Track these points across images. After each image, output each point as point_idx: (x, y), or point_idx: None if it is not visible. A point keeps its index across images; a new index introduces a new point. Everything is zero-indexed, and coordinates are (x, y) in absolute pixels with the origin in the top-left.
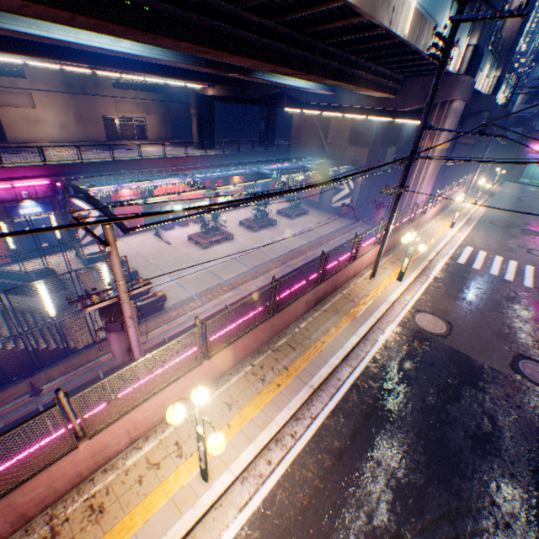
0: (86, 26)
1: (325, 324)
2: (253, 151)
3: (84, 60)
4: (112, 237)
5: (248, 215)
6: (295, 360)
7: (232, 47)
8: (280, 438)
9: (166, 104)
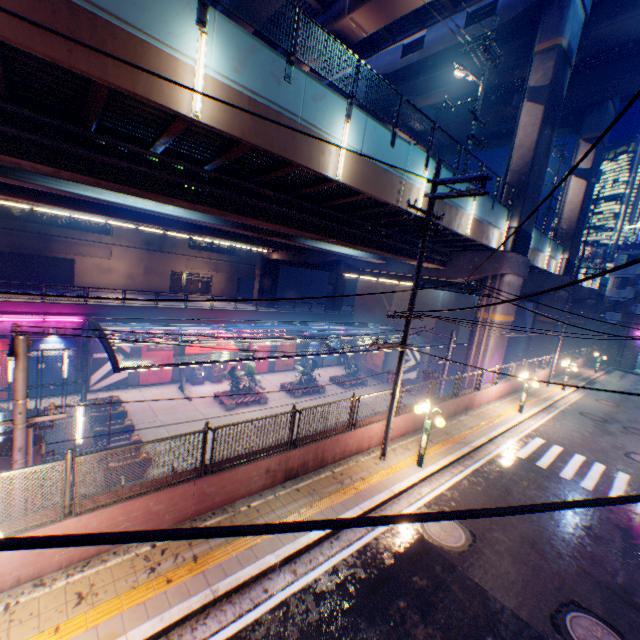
0: (113, 189)
1: (287, 506)
2: (311, 311)
3: (153, 221)
4: (23, 349)
5: (295, 378)
6: (216, 547)
7: (247, 211)
8: None
9: (236, 265)
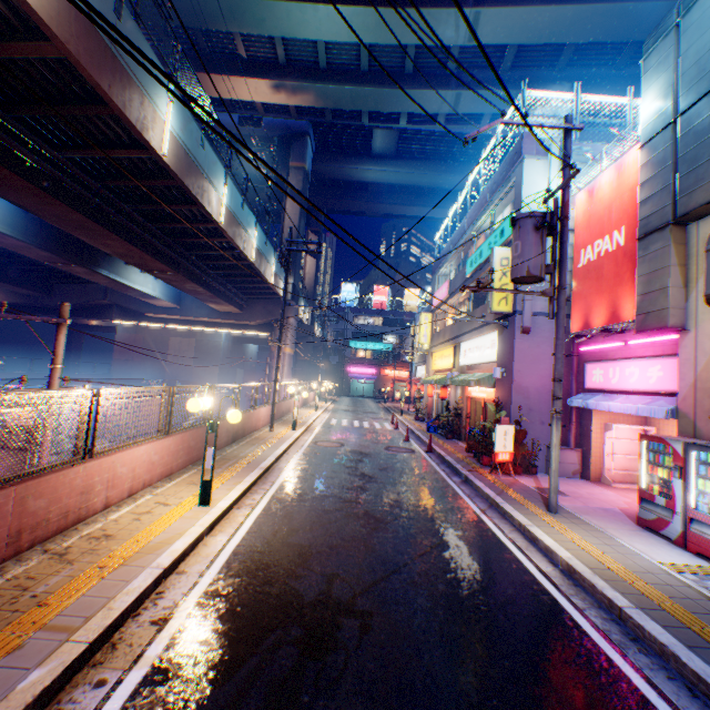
0: None
1: (250, 448)
2: None
3: None
4: (69, 315)
5: None
6: (237, 462)
7: (120, 231)
8: (254, 491)
9: None
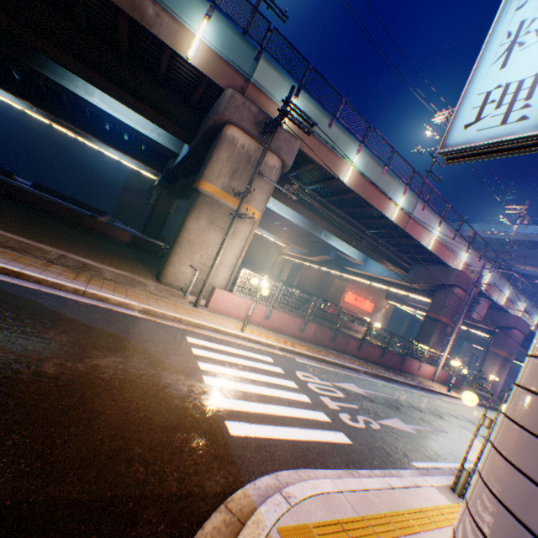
0: None
1: None
2: None
3: None
4: None
5: None
6: None
7: None
8: None
9: None
